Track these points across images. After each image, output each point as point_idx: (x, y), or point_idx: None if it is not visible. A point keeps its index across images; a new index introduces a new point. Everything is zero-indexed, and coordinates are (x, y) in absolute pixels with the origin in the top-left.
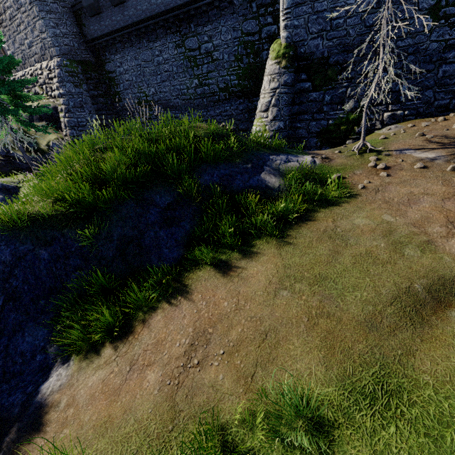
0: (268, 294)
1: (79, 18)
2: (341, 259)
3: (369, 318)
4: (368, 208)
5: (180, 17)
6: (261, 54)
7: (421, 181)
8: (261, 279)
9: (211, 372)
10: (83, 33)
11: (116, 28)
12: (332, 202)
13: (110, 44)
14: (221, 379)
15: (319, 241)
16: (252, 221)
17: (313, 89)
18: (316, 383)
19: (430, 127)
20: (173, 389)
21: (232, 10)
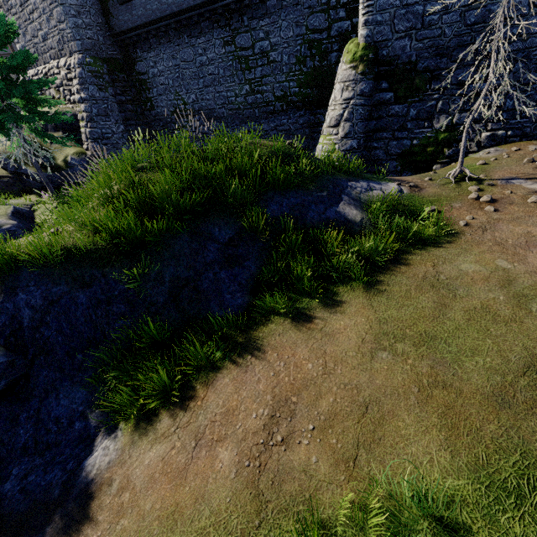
0: (363, 356)
1: (106, 6)
2: (451, 314)
3: (498, 391)
4: (476, 251)
5: (231, 7)
6: (329, 56)
7: None
8: (351, 336)
9: (300, 453)
10: (110, 25)
11: (151, 19)
12: (428, 242)
13: (143, 39)
14: (315, 463)
15: (419, 290)
16: (334, 263)
17: (396, 101)
18: (440, 473)
19: None
20: (255, 473)
21: (296, 0)
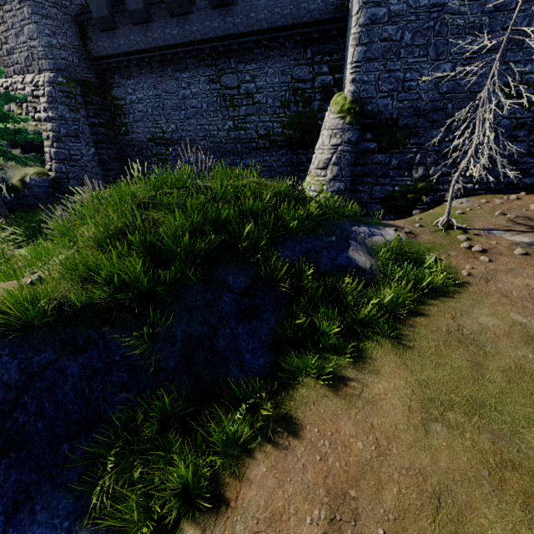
0: (416, 429)
1: (85, 30)
2: (489, 374)
3: None
4: (488, 303)
5: (219, 50)
6: (312, 104)
7: (532, 271)
8: (395, 404)
9: None
10: (87, 48)
11: (133, 49)
12: (439, 292)
13: (122, 66)
14: None
15: (448, 346)
16: (358, 316)
17: (379, 151)
18: None
19: (506, 205)
20: None
21: (283, 52)
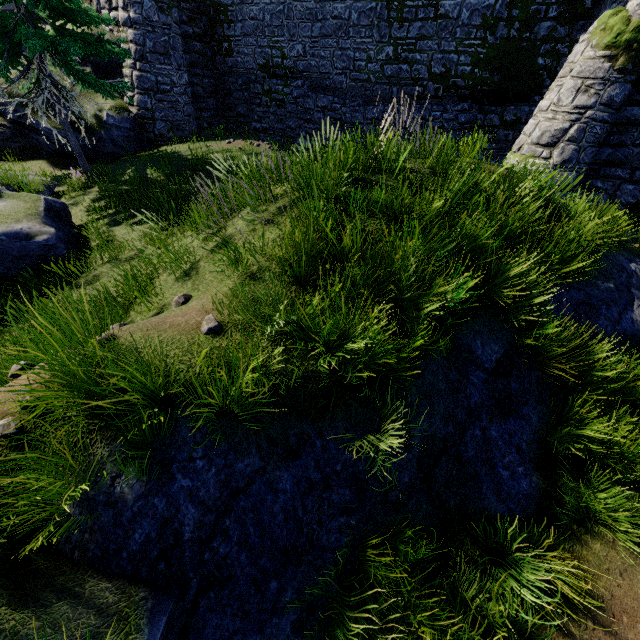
0: None
1: None
2: None
3: None
4: None
5: None
6: (537, 25)
7: None
8: None
9: None
10: None
11: None
12: None
13: None
14: None
15: None
16: None
17: None
18: None
19: None
20: None
21: None
